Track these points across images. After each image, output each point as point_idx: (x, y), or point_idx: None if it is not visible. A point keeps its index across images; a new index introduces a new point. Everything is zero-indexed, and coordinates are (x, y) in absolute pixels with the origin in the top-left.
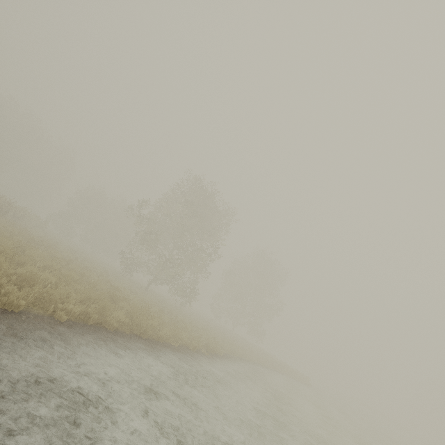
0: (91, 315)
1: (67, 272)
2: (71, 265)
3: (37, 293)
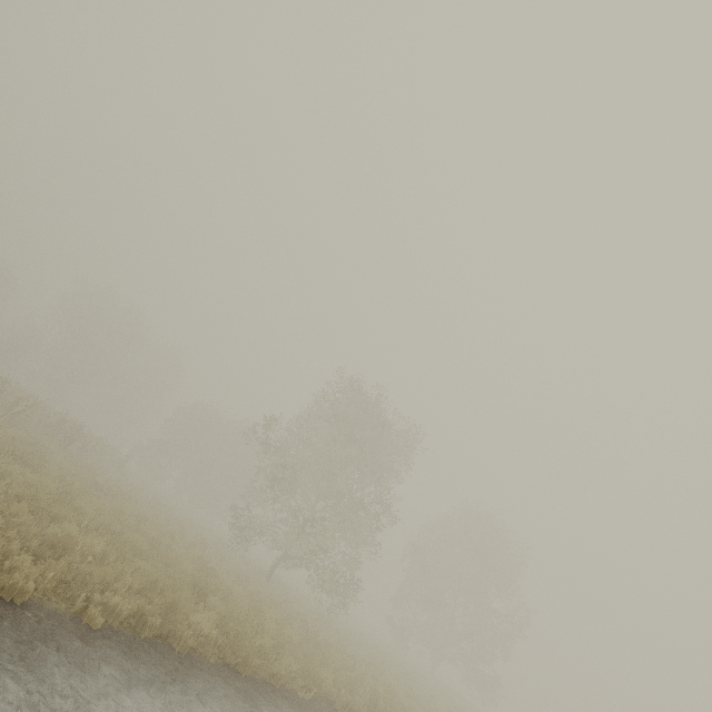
0: (149, 618)
1: (131, 536)
2: (143, 527)
3: (62, 569)
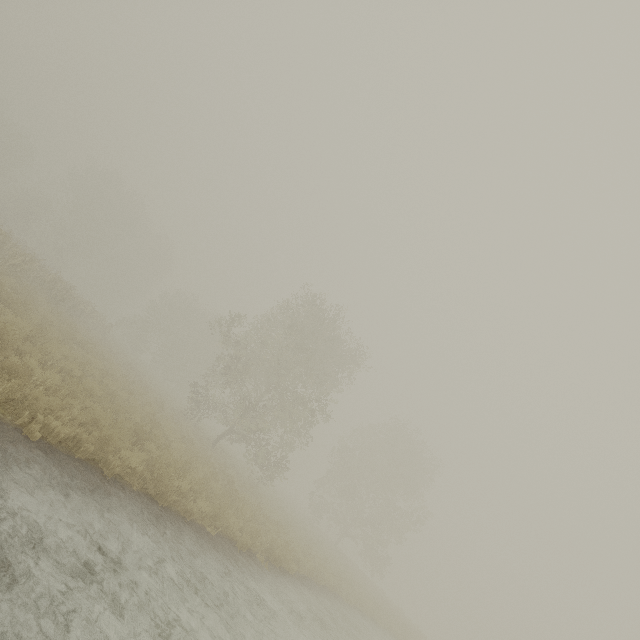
0: (84, 444)
1: (88, 382)
2: (106, 379)
3: (10, 388)
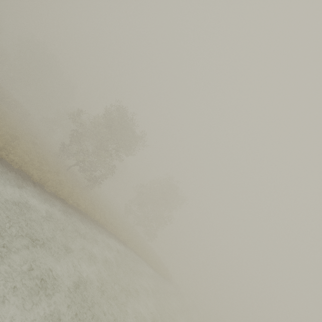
0: None
1: None
2: None
3: None
